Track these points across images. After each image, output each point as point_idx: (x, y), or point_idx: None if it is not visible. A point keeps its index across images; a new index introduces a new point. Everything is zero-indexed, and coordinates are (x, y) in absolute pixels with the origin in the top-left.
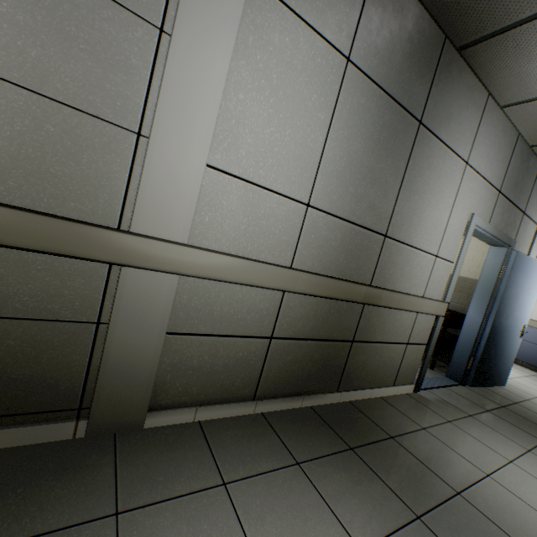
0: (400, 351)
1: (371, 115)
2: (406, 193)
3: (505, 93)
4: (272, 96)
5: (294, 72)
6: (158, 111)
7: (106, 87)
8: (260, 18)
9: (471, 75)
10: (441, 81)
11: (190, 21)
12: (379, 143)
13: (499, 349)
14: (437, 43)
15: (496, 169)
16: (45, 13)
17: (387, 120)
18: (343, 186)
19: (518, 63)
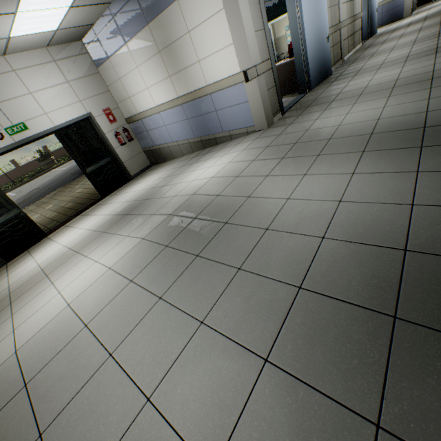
0: (358, 33)
1: None
2: None
3: None
4: None
5: None
6: None
7: None
8: None
9: None
10: None
11: None
12: None
13: (373, 20)
14: None
15: None
16: None
17: None
18: None
19: None
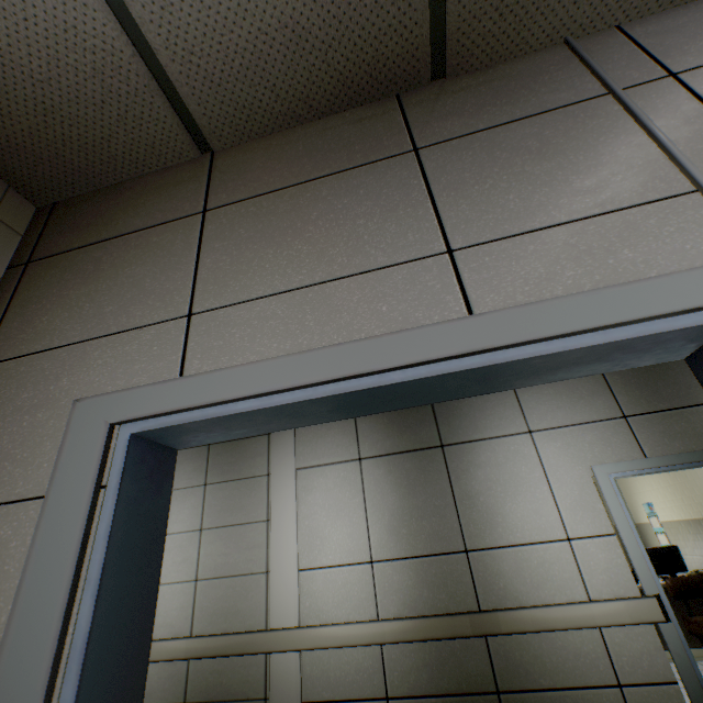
0: (614, 702)
1: (393, 473)
2: (466, 501)
3: None
4: (322, 510)
5: (331, 490)
6: (271, 556)
7: (253, 558)
8: (305, 481)
9: None
10: (444, 409)
11: (276, 509)
12: (411, 484)
13: None
14: None
15: (589, 405)
16: (233, 543)
17: (408, 466)
18: (395, 532)
19: None
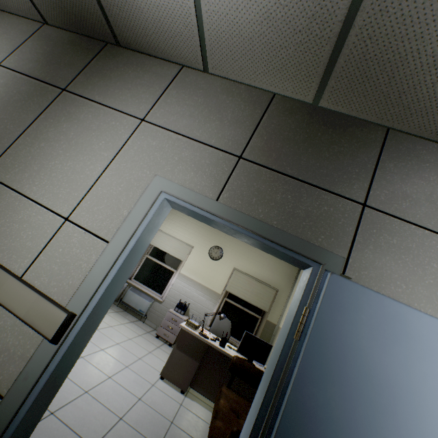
0: None
1: (7, 88)
2: (30, 139)
3: (183, 54)
4: None
5: None
6: None
7: None
8: None
9: (149, 57)
10: (100, 65)
11: None
12: (9, 103)
13: None
14: (97, 47)
15: (221, 130)
16: None
17: (23, 90)
18: None
19: (141, 19)
